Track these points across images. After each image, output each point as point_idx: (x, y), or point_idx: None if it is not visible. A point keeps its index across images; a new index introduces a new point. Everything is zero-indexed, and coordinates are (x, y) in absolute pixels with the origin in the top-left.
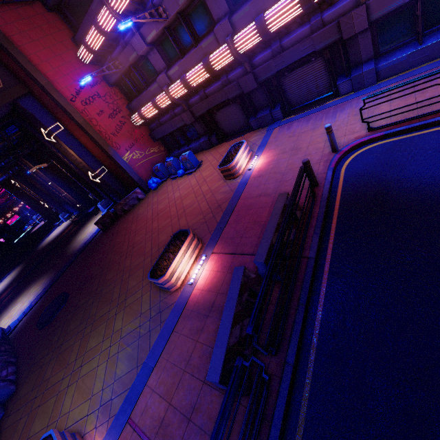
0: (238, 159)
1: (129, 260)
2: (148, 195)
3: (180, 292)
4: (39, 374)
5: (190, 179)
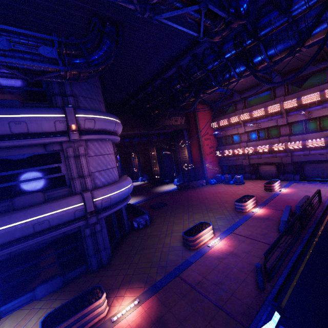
0: (275, 184)
1: (207, 201)
2: (207, 185)
3: (247, 213)
4: (165, 219)
5: (238, 186)
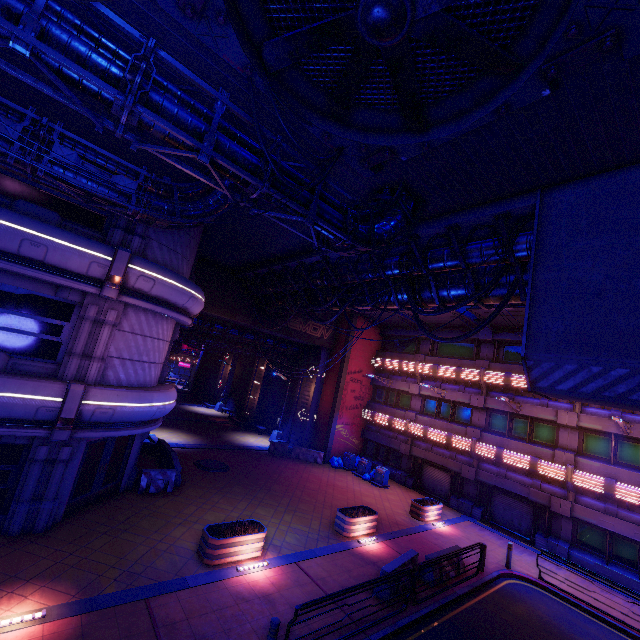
0: (431, 509)
1: (300, 492)
2: (324, 465)
3: (348, 540)
4: (205, 493)
5: (373, 488)
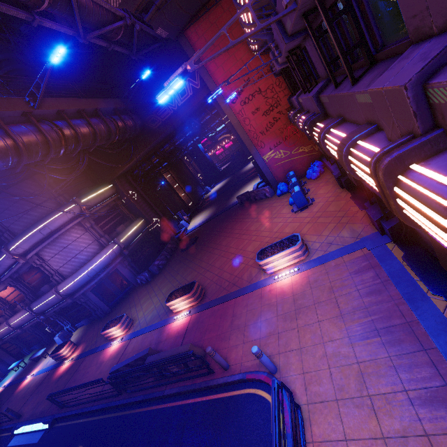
0: (273, 260)
1: (206, 257)
2: (273, 197)
3: (173, 315)
4: (160, 277)
5: (283, 219)
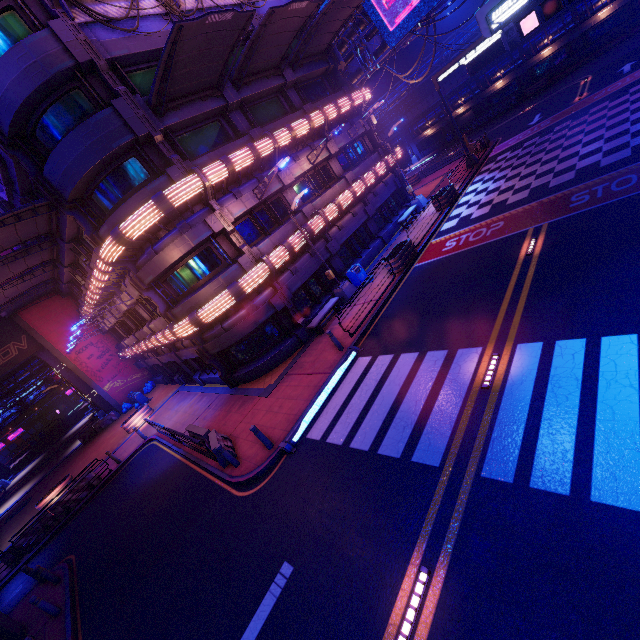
0: (133, 420)
1: None
2: (120, 417)
3: None
4: None
5: None
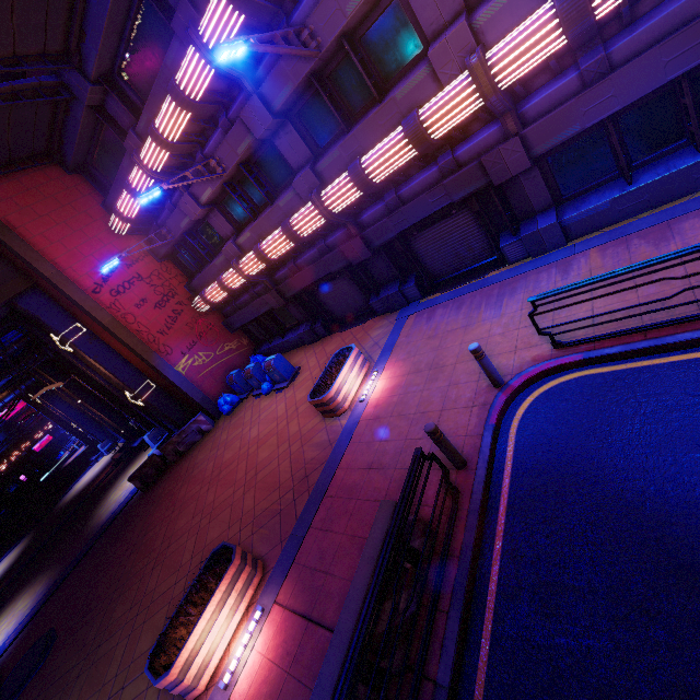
0: (342, 382)
1: (155, 578)
2: (217, 424)
3: None
4: None
5: (277, 403)
